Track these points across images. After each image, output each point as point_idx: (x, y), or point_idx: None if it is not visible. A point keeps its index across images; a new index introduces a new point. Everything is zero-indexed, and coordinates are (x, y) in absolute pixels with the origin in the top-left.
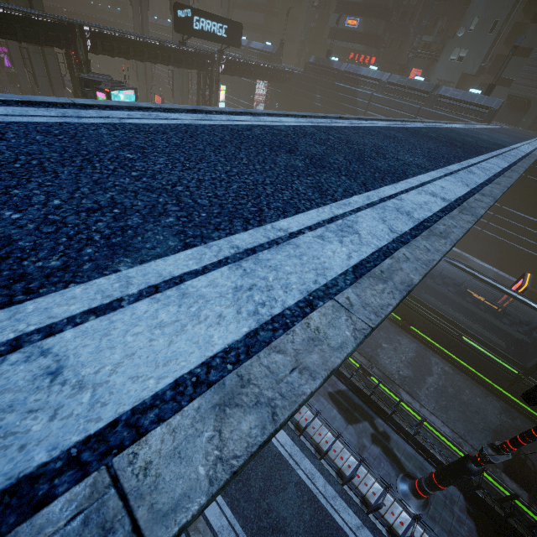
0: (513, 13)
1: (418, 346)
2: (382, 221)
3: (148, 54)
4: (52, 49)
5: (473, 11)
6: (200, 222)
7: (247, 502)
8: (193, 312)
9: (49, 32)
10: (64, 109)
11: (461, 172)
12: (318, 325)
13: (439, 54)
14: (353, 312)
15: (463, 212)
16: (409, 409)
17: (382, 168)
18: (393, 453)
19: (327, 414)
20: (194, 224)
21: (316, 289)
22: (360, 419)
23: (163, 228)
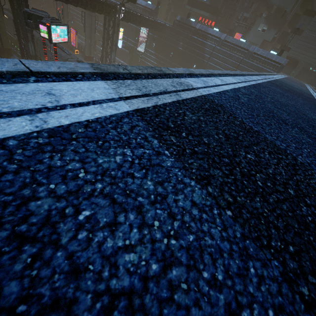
0: (295, 7)
1: None
2: None
3: None
4: None
5: (274, 2)
6: None
7: None
8: None
9: None
10: (127, 80)
11: None
12: None
13: (252, 26)
14: None
15: None
16: None
17: None
18: None
19: None
20: None
21: None
22: None
23: None
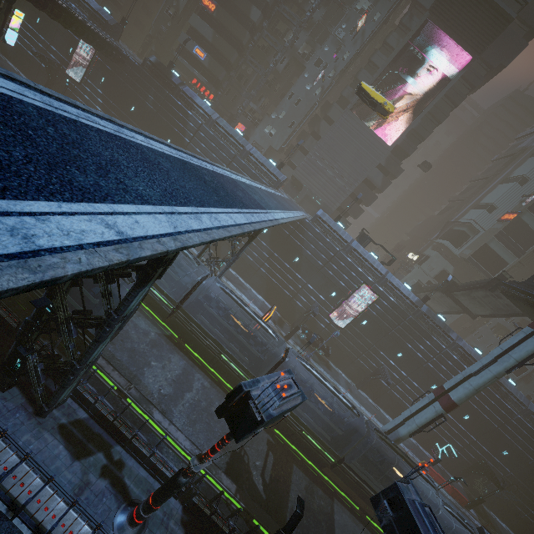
0: (303, 123)
1: (187, 364)
2: None
3: None
4: None
5: (283, 106)
6: None
7: None
8: None
9: None
10: None
11: (186, 215)
12: None
13: (259, 123)
14: None
15: (119, 250)
16: (159, 429)
17: (78, 183)
18: (123, 482)
19: (48, 454)
20: None
21: None
22: (93, 451)
23: None
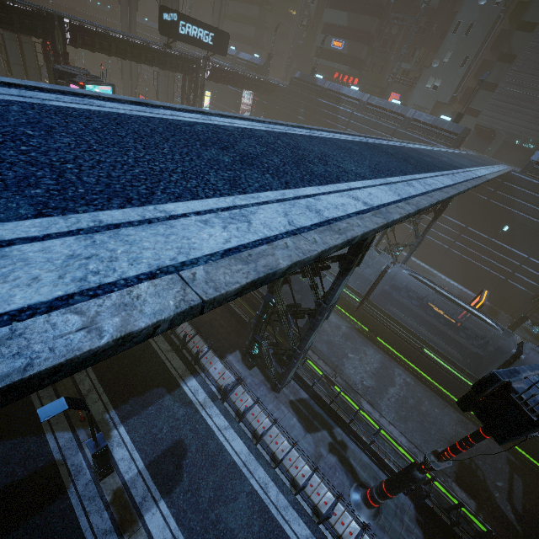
0: (481, 51)
1: (383, 357)
2: (283, 215)
3: (131, 53)
4: (30, 37)
5: (447, 45)
6: (72, 197)
7: (194, 513)
8: (2, 272)
9: (25, 19)
10: None
11: (399, 184)
12: (141, 294)
13: (416, 82)
14: (192, 286)
15: (376, 215)
16: (370, 419)
17: (316, 172)
18: (349, 462)
19: (287, 423)
20: (63, 197)
21: (170, 265)
22: (319, 428)
23: (22, 197)
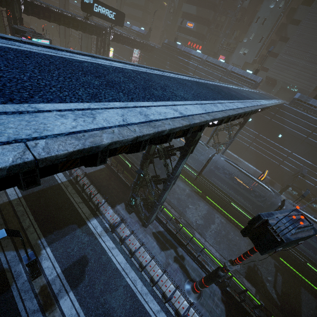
0: (270, 34)
1: (209, 208)
2: (120, 115)
3: (63, 21)
4: None
5: (252, 30)
6: None
7: (90, 298)
8: None
9: None
10: None
11: (208, 104)
12: None
13: (234, 50)
14: (31, 150)
15: (184, 120)
16: (199, 243)
17: (156, 94)
18: (185, 267)
19: (150, 245)
20: None
21: (24, 138)
22: (169, 248)
23: None
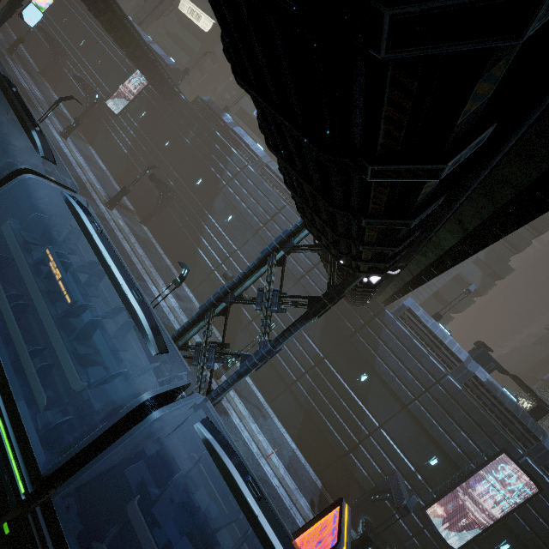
0: None
1: None
2: None
3: None
4: None
5: None
6: None
7: None
8: None
9: None
10: None
11: None
12: None
13: None
14: None
15: None
16: None
17: None
18: None
19: None
20: None
21: None
22: None
23: None
